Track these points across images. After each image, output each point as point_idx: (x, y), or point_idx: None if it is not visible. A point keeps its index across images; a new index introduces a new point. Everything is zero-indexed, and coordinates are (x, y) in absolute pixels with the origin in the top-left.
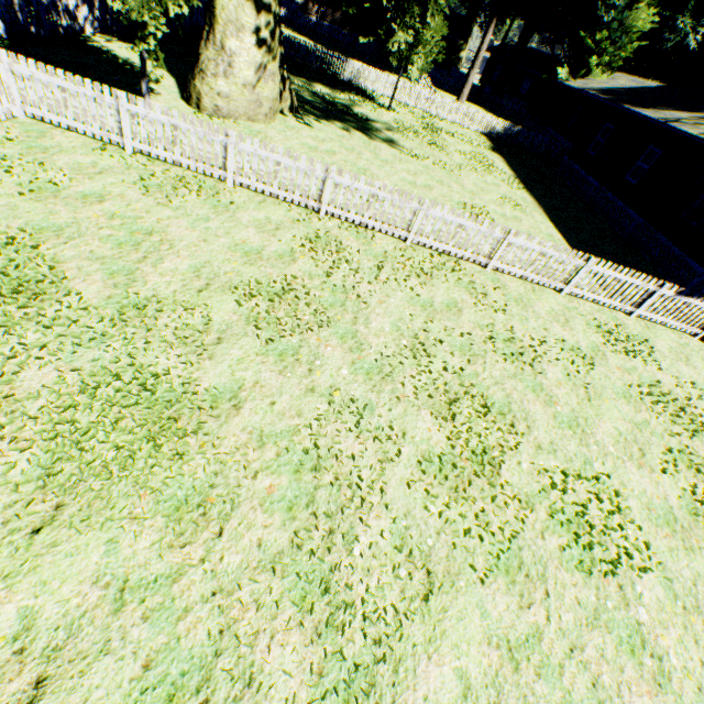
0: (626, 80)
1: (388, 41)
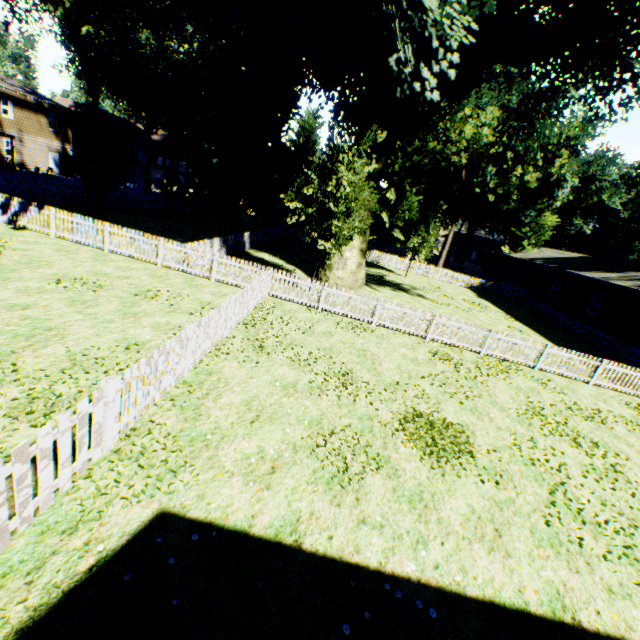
0: (551, 252)
1: (406, 242)
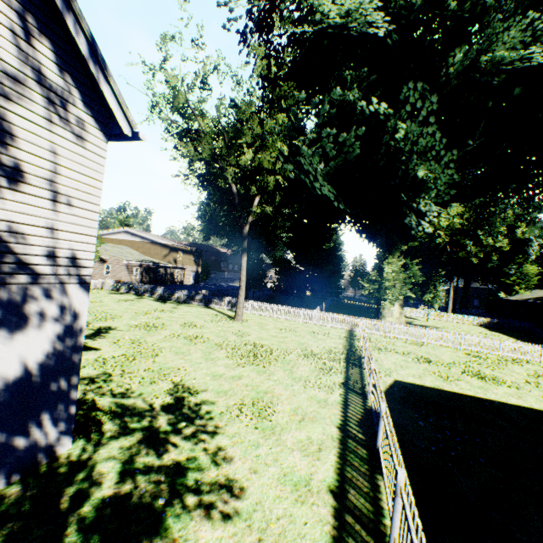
0: (542, 292)
1: (422, 297)
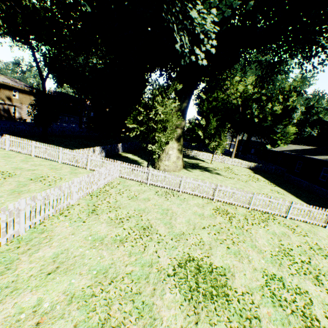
0: (295, 146)
1: (209, 145)
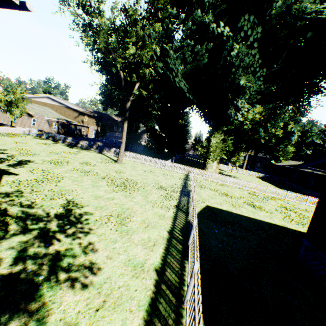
0: (293, 162)
1: (230, 159)
